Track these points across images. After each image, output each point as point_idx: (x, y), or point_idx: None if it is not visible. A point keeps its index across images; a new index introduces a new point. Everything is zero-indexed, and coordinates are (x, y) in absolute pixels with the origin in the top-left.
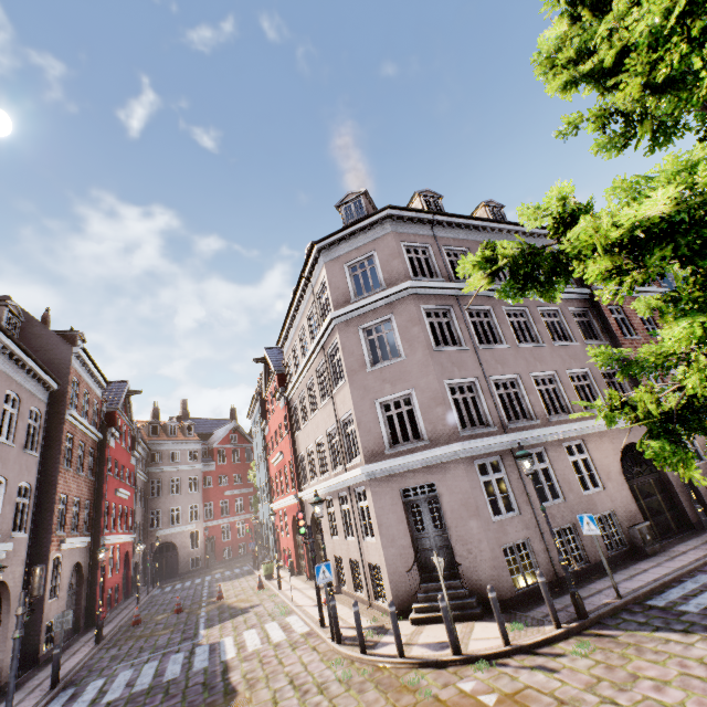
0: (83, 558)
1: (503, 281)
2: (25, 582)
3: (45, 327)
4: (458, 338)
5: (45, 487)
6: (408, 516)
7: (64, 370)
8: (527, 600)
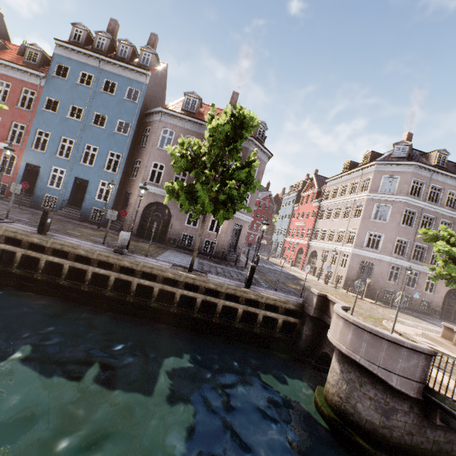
0: None
1: (450, 207)
2: None
3: None
4: (412, 224)
5: None
6: (359, 268)
7: None
8: (384, 303)
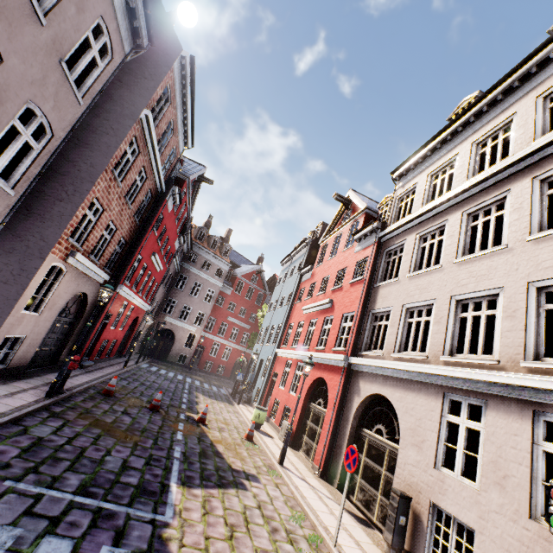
0: (93, 293)
1: None
2: (5, 271)
3: (166, 14)
4: None
5: (82, 177)
6: None
7: (163, 67)
8: None
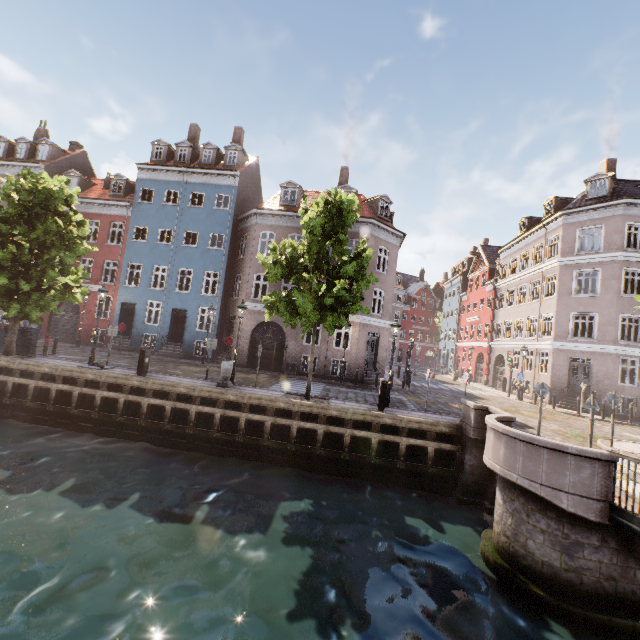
0: None
1: None
2: None
3: None
4: None
5: None
6: (569, 369)
7: None
8: (621, 418)
